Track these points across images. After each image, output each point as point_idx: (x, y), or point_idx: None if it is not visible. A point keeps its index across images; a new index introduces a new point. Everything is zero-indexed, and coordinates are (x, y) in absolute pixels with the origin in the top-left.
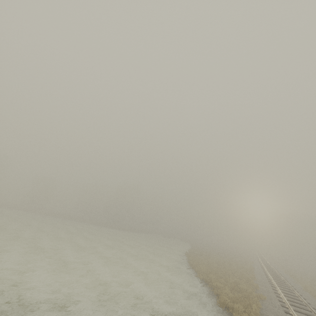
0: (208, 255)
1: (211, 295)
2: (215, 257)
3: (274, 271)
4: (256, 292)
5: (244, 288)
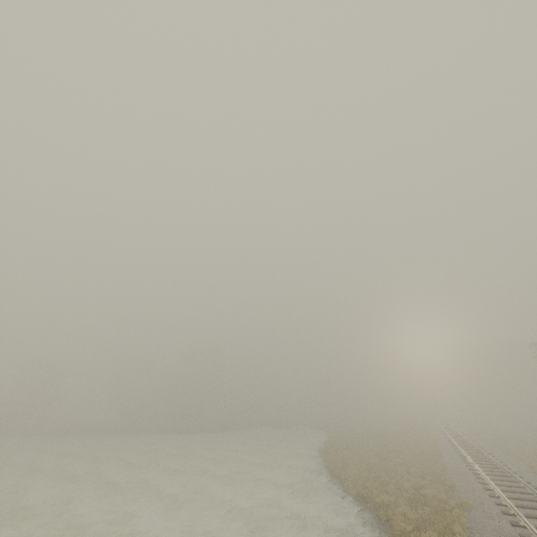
0: (359, 444)
1: (376, 524)
2: (371, 447)
3: (475, 448)
4: (453, 497)
5: (431, 495)
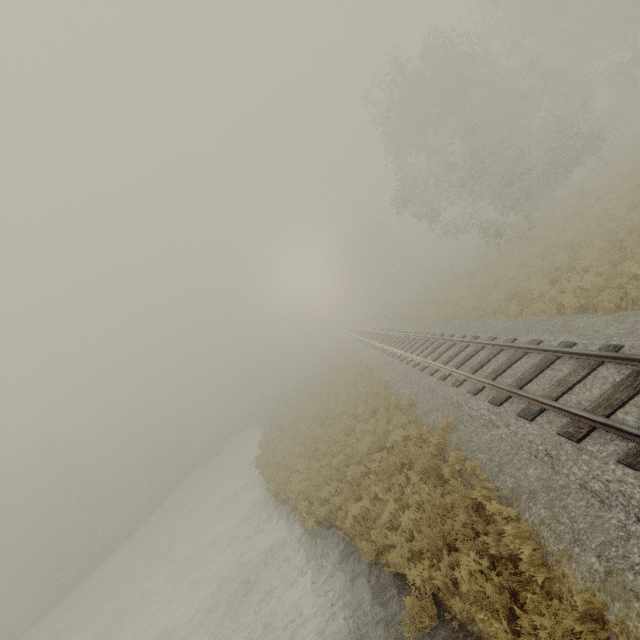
0: (294, 417)
1: (368, 580)
2: (307, 411)
3: (392, 336)
4: (421, 419)
5: (400, 439)
